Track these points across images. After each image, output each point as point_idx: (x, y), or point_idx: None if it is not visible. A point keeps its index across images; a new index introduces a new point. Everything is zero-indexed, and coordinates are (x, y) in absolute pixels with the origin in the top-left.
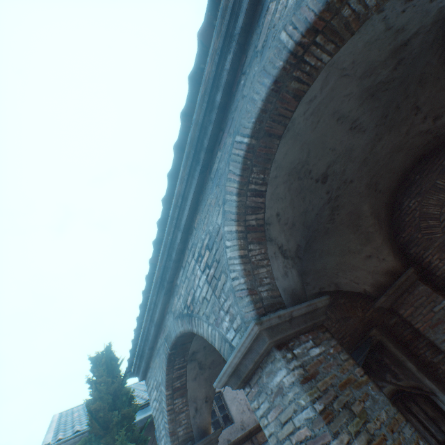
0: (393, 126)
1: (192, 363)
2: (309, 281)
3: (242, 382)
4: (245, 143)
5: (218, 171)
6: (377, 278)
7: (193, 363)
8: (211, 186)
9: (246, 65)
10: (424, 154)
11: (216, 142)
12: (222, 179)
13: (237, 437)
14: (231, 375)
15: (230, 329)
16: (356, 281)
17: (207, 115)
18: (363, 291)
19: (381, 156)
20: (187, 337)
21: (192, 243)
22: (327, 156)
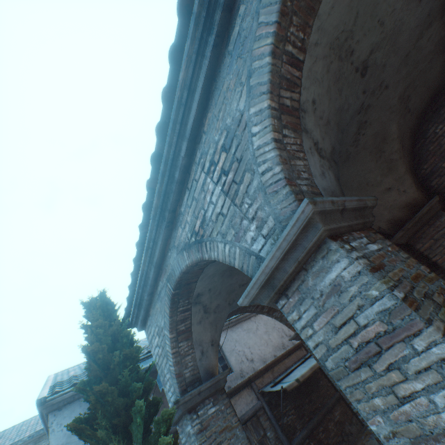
0: None
1: (197, 306)
2: None
3: (276, 294)
4: None
5: (240, 35)
6: (394, 213)
7: (198, 307)
8: (228, 64)
9: None
10: None
11: None
12: (246, 43)
13: (237, 383)
14: (263, 287)
15: (257, 238)
16: None
17: None
18: (378, 229)
19: (423, 56)
20: (192, 275)
21: (200, 153)
22: (373, 32)
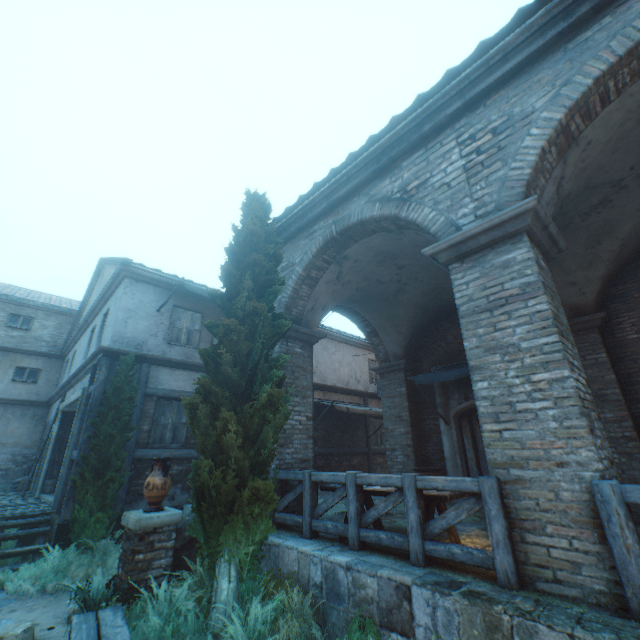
0: None
1: (336, 267)
2: None
3: (455, 258)
4: None
5: (586, 43)
6: None
7: (336, 268)
8: (556, 59)
9: None
10: None
11: (614, 3)
12: (585, 54)
13: None
14: (451, 247)
15: (469, 215)
16: None
17: None
18: None
19: None
20: (361, 232)
21: (466, 122)
22: None
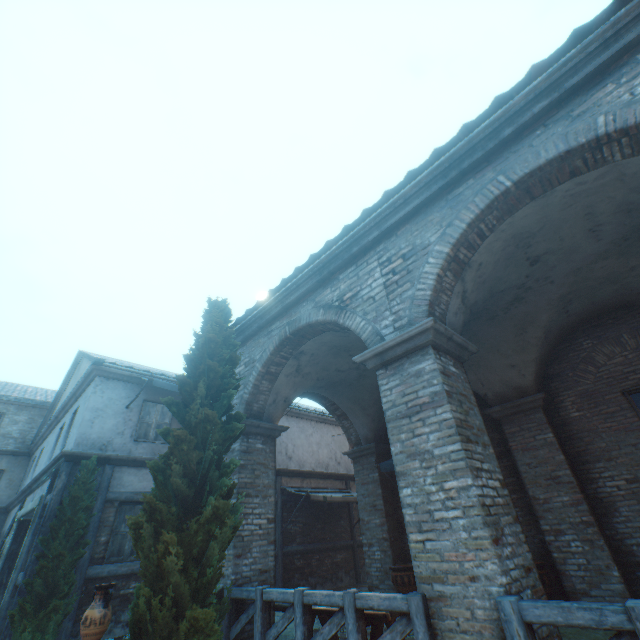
0: (625, 253)
1: (294, 361)
2: None
3: (380, 365)
4: (506, 186)
5: (460, 196)
6: (505, 389)
7: (294, 362)
8: (441, 206)
9: (552, 120)
10: (632, 302)
11: (474, 170)
12: (459, 204)
13: None
14: (375, 356)
15: (389, 327)
16: (483, 382)
17: (484, 141)
18: (483, 395)
19: (594, 276)
20: (312, 332)
21: (384, 247)
22: (552, 242)
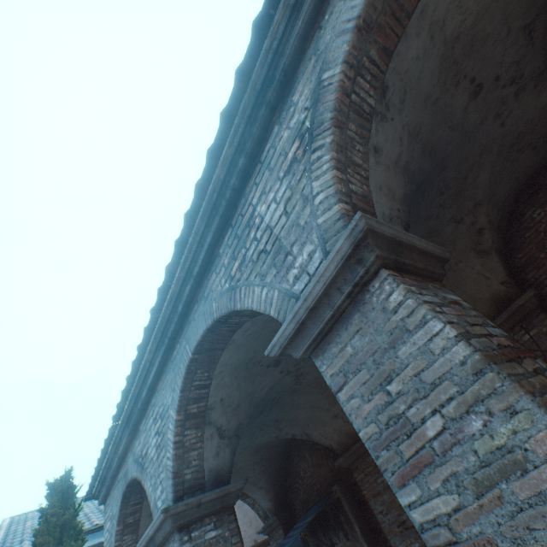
0: None
1: None
2: (282, 427)
3: None
4: (190, 356)
5: (176, 359)
6: (341, 437)
7: None
8: (171, 366)
9: (199, 297)
10: None
11: (179, 334)
12: (176, 368)
13: None
14: (150, 541)
15: (160, 498)
16: (324, 435)
17: (173, 313)
18: (330, 446)
19: None
20: None
21: (154, 401)
22: None
